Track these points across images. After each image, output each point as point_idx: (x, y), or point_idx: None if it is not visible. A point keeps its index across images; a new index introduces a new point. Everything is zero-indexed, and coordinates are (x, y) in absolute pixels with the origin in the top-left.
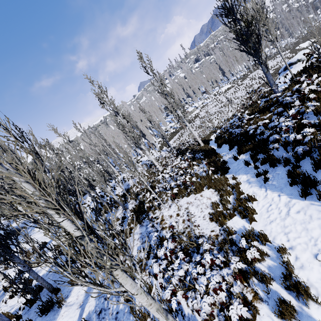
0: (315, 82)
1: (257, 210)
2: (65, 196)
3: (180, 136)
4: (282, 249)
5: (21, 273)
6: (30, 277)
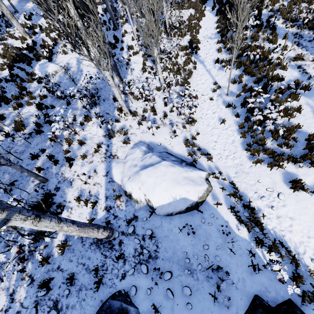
0: None
1: (203, 20)
2: None
3: None
4: (200, 26)
5: None
6: None
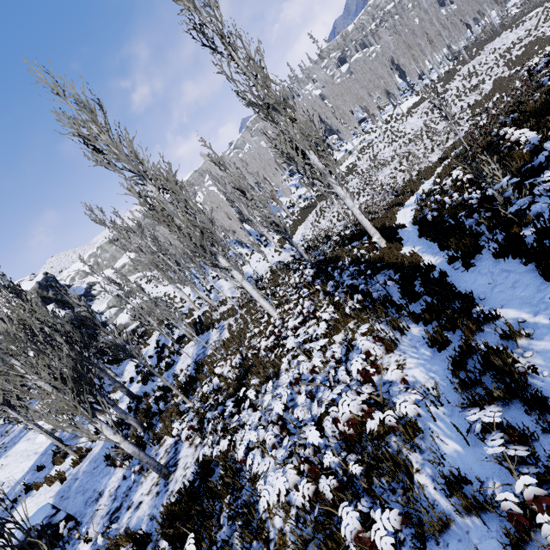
0: None
1: None
2: None
3: (320, 215)
4: None
5: None
6: None
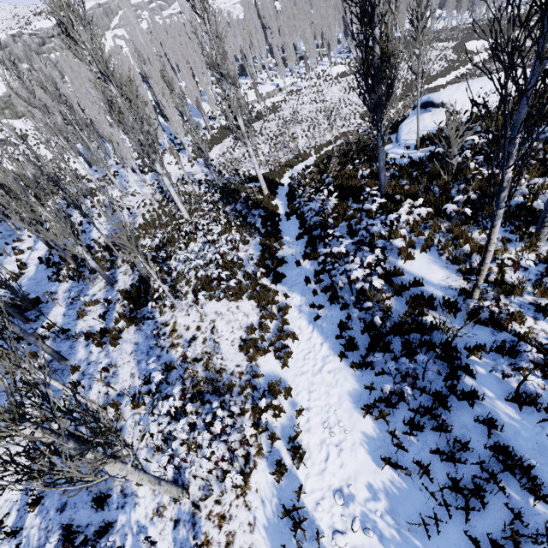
0: (416, 211)
1: (295, 354)
2: None
3: (237, 143)
4: (299, 411)
5: None
6: None
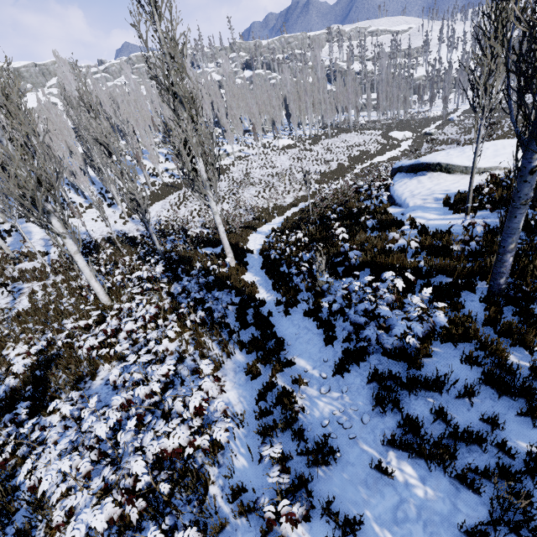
0: None
1: None
2: None
3: (182, 201)
4: None
5: None
6: None
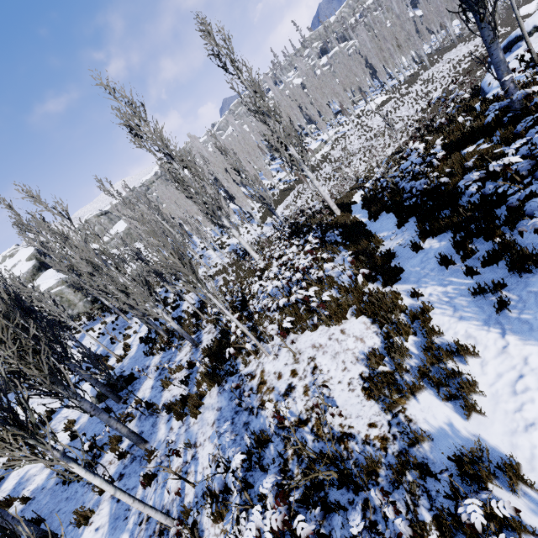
0: None
1: (484, 386)
2: (97, 313)
3: (297, 196)
4: None
5: (0, 479)
6: (13, 491)
